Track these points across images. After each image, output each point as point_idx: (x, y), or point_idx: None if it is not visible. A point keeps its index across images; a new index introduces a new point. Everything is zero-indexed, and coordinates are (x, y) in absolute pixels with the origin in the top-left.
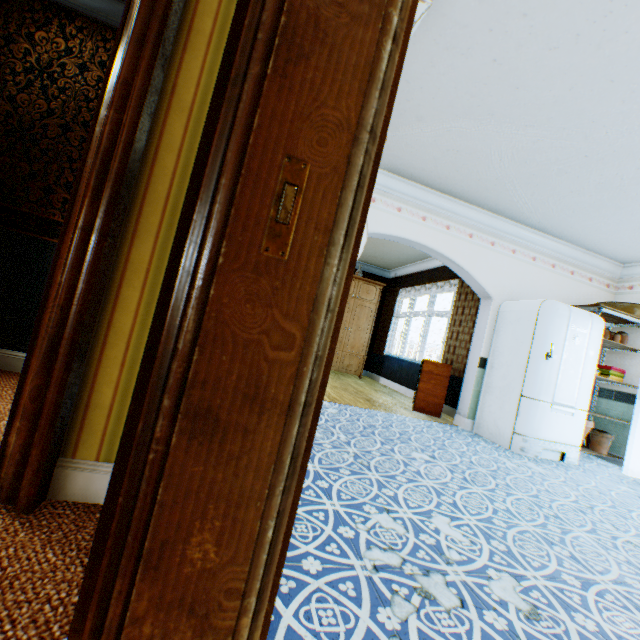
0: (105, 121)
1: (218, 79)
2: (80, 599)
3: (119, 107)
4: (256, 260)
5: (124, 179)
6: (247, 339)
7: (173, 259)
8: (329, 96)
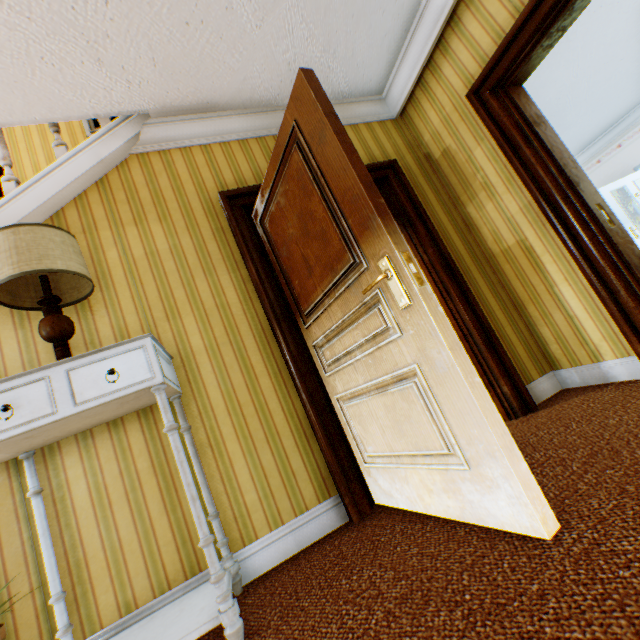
0: (431, 254)
1: (543, 203)
2: (639, 345)
3: (431, 246)
4: (612, 230)
5: (457, 268)
6: (626, 247)
7: (576, 250)
8: (587, 187)
